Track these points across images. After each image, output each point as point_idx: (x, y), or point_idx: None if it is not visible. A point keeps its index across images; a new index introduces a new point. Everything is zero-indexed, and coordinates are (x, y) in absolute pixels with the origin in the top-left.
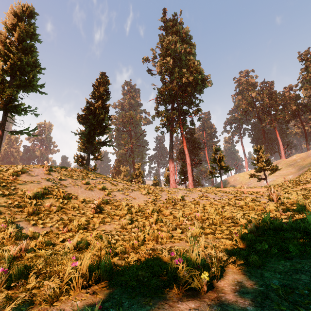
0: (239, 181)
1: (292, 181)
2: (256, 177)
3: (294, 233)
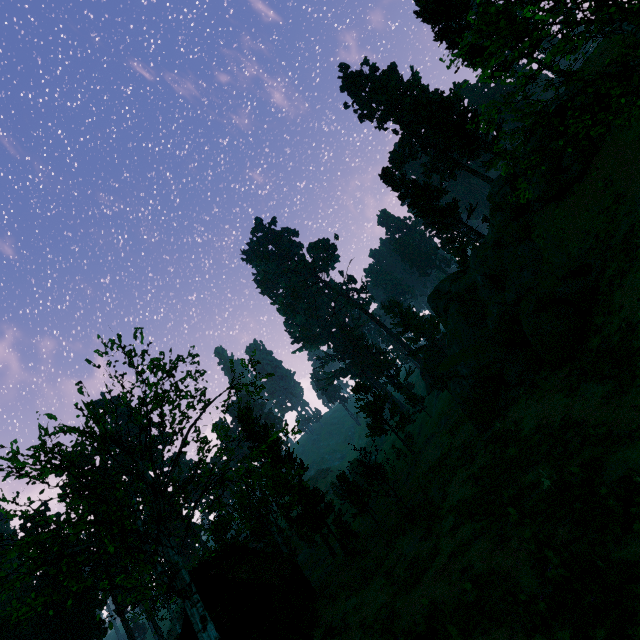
0: None
1: None
2: None
3: None
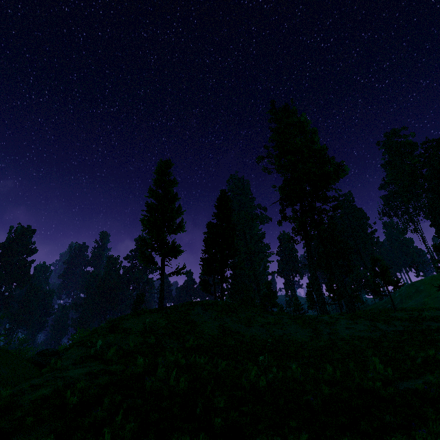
0: (425, 291)
1: None
2: None
3: None
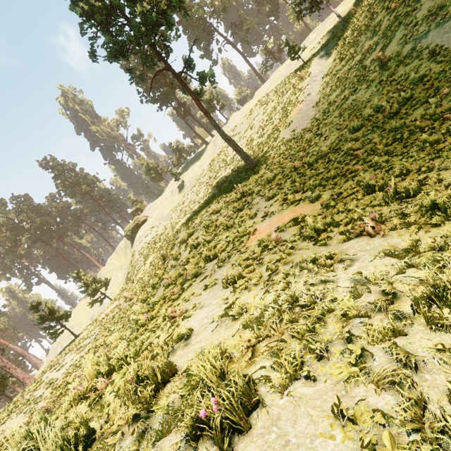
0: (77, 324)
1: (127, 281)
2: (97, 302)
3: (152, 291)
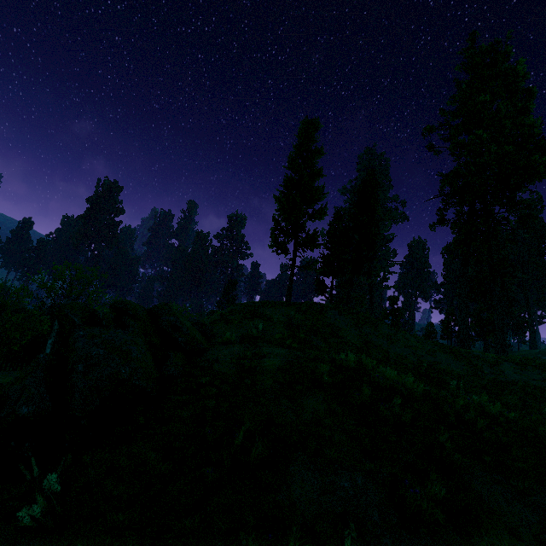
0: None
1: None
2: None
3: None
